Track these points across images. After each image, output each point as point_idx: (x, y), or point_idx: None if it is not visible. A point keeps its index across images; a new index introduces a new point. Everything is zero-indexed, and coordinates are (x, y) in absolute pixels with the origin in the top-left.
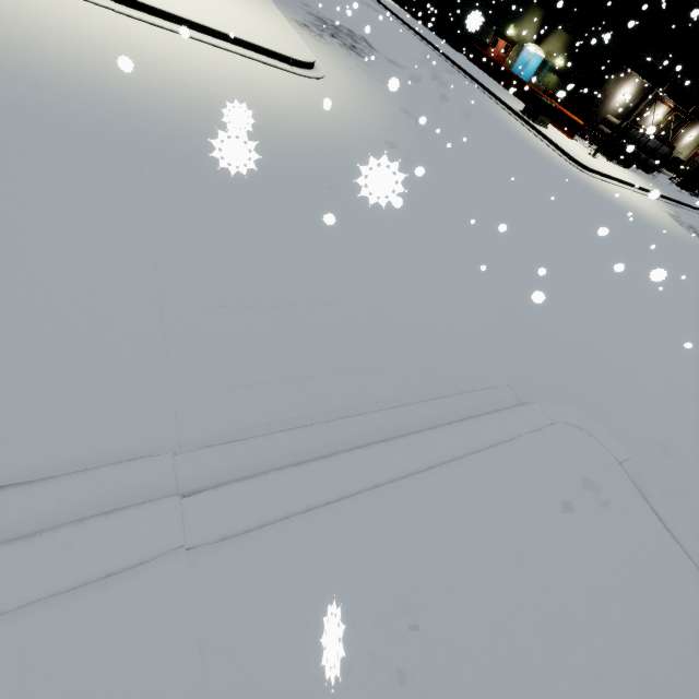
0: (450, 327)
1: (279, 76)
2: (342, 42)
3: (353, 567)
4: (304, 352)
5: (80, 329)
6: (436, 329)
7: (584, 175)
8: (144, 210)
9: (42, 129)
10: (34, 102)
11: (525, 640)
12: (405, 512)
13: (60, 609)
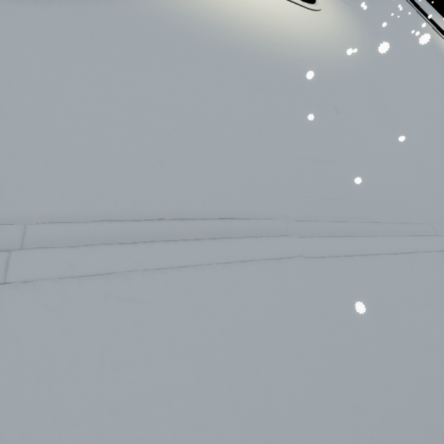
0: (398, 186)
1: (296, 10)
2: None
3: (364, 284)
4: (327, 186)
5: (238, 158)
6: (391, 185)
7: None
8: (249, 99)
9: (200, 49)
10: (194, 32)
11: (438, 337)
12: (384, 269)
13: (268, 265)
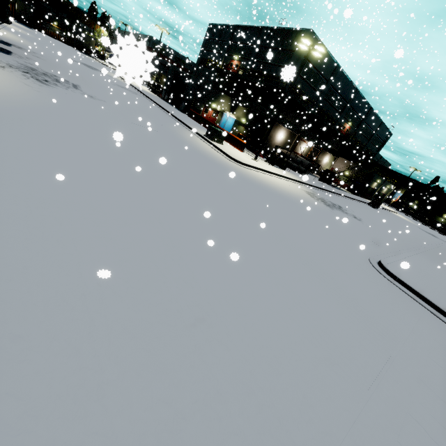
0: None
1: None
2: (33, 76)
3: None
4: None
5: None
6: None
7: (238, 166)
8: None
9: None
10: None
11: None
12: None
13: None
